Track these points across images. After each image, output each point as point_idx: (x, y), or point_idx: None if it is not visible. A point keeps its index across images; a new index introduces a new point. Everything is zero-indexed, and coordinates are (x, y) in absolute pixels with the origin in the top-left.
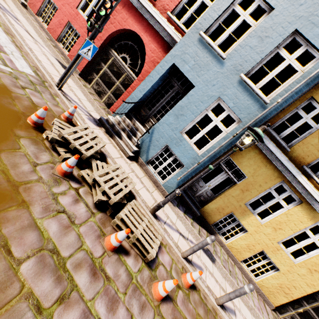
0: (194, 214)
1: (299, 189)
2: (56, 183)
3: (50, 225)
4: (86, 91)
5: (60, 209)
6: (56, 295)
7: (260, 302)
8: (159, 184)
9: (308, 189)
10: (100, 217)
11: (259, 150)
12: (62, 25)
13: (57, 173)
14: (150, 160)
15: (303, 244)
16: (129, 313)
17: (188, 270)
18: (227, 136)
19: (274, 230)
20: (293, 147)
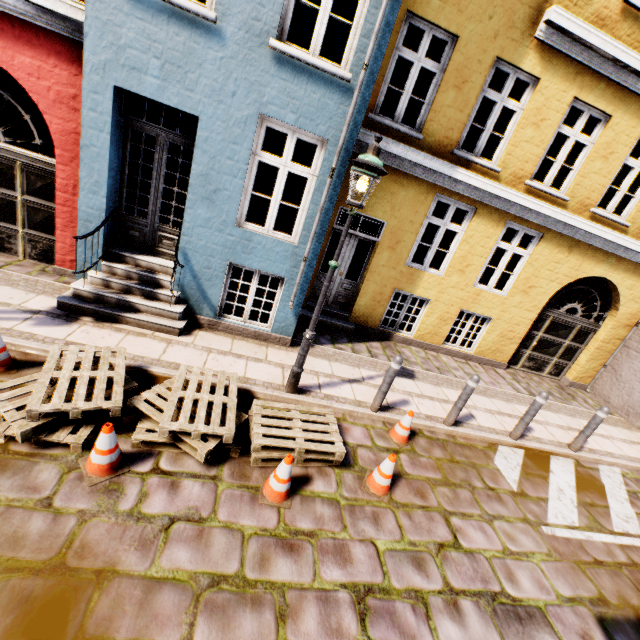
0: (346, 331)
1: (464, 192)
2: (115, 494)
3: (175, 558)
4: None
5: (163, 524)
6: (271, 620)
7: (490, 373)
8: (265, 334)
9: (476, 184)
10: (229, 472)
11: None
12: None
13: (98, 479)
14: (221, 307)
15: (503, 265)
16: (367, 542)
17: (393, 420)
18: (320, 183)
19: (462, 272)
20: (425, 128)
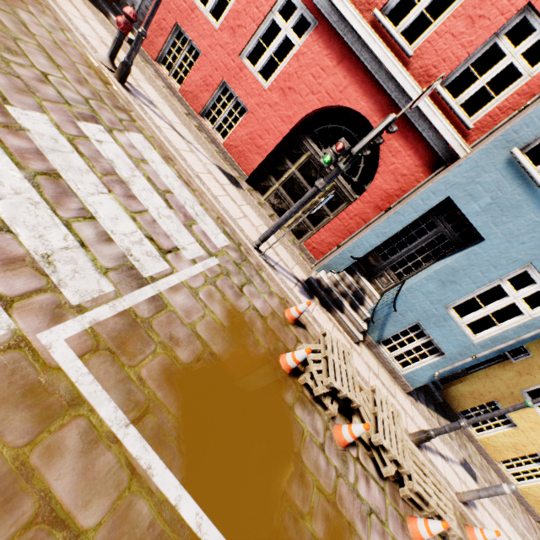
0: (434, 399)
1: None
2: (345, 465)
3: None
4: (267, 217)
5: (367, 509)
6: None
7: (525, 516)
8: (398, 374)
9: None
10: (388, 489)
11: None
12: (210, 87)
13: (338, 446)
14: (384, 338)
15: None
16: None
17: (467, 517)
18: (532, 323)
19: None
20: None
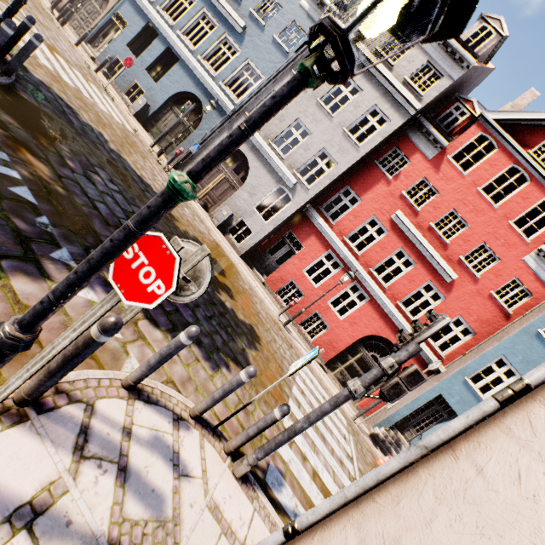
0: None
1: None
2: None
3: None
4: (340, 389)
5: None
6: None
7: None
8: None
9: None
10: None
11: None
12: (308, 312)
13: None
14: None
15: None
16: None
17: None
18: None
19: None
20: None
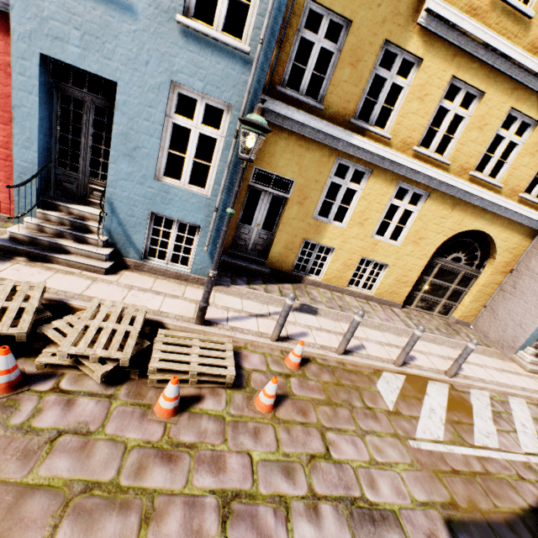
0: (262, 274)
1: (360, 155)
2: (10, 410)
3: (54, 467)
4: None
5: (50, 436)
6: (135, 522)
7: (386, 311)
8: (185, 275)
9: (370, 149)
10: (126, 391)
11: (288, 131)
12: None
13: None
14: (146, 251)
15: (396, 219)
16: (244, 453)
17: (290, 349)
18: (227, 143)
19: (361, 225)
20: (326, 100)
